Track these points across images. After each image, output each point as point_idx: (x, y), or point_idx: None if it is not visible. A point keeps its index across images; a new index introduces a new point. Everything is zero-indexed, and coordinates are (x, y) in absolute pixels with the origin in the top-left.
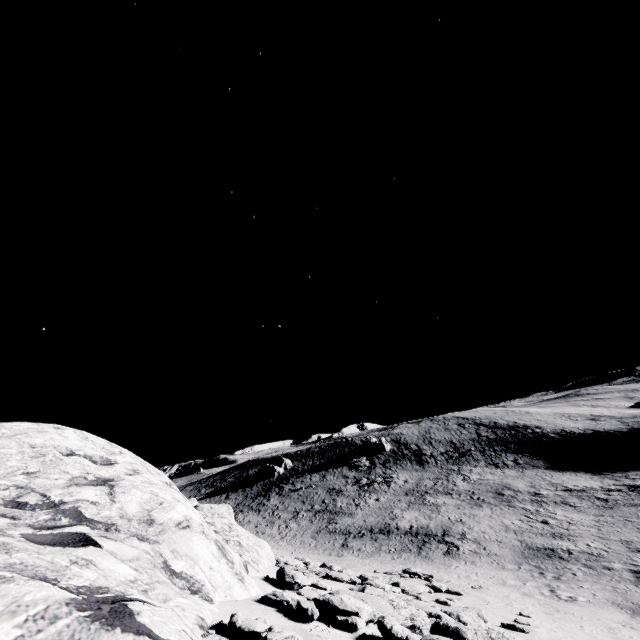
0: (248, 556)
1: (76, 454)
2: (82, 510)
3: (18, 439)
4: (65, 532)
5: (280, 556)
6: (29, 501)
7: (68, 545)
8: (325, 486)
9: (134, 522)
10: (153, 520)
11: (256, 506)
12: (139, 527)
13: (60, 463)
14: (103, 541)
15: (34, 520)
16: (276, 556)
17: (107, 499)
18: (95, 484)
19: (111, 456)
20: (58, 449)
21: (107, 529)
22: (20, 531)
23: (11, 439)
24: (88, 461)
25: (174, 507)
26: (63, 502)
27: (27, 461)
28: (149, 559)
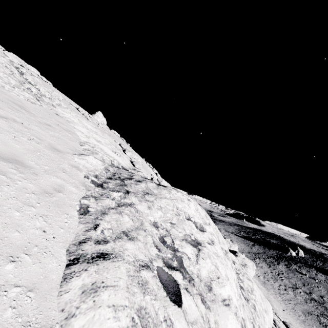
0: (257, 321)
1: (190, 220)
2: (183, 260)
3: (174, 202)
4: (172, 276)
5: (277, 319)
6: (167, 241)
7: (169, 293)
8: (327, 288)
9: (202, 283)
10: (211, 288)
11: (268, 262)
12: (203, 288)
13: (183, 222)
14: (184, 295)
15: (165, 255)
16: (274, 316)
17: (195, 258)
18: (193, 244)
19: (204, 225)
20: (185, 214)
21: (189, 280)
22: (158, 263)
23: (171, 201)
24: (194, 225)
25: (224, 285)
26: (178, 250)
27: (173, 216)
28: (201, 325)
